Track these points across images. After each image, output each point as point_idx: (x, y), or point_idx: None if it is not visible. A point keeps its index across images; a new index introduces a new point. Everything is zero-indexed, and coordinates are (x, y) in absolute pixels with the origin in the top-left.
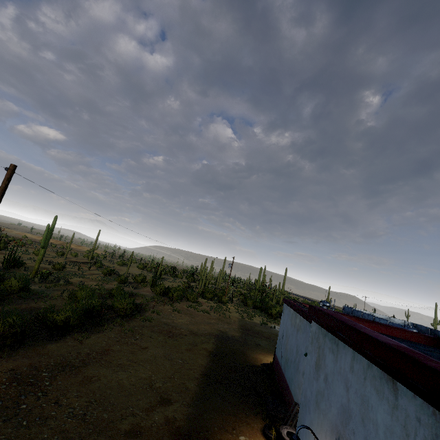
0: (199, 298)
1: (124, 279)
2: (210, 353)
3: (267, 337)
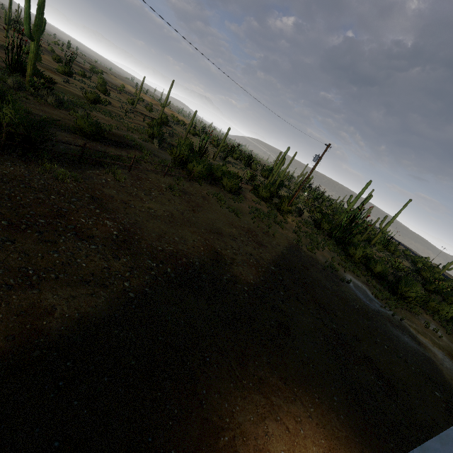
0: (249, 193)
1: (158, 134)
2: (23, 343)
3: (322, 306)
